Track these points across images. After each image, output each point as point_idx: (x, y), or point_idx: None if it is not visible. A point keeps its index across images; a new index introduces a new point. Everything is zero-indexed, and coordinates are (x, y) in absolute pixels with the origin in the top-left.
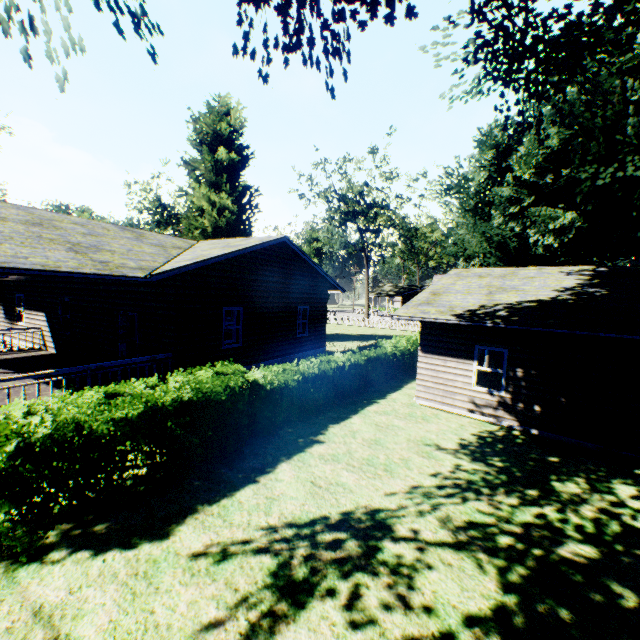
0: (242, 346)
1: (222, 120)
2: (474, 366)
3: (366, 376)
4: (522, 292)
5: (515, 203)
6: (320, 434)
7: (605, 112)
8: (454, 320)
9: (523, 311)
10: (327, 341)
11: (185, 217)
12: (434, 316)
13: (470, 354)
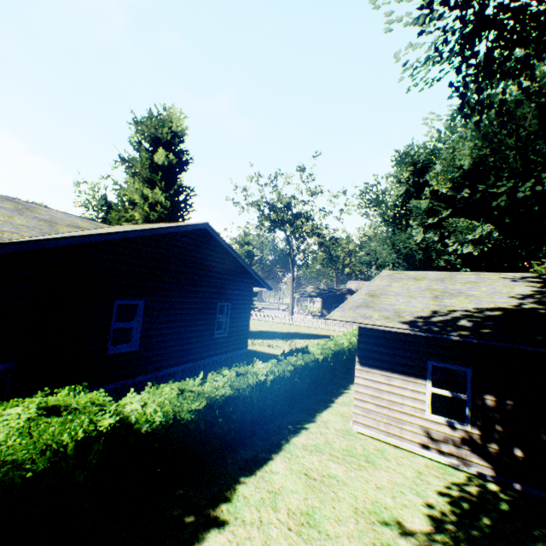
0: (139, 350)
1: (164, 125)
2: (427, 387)
3: (292, 390)
4: (474, 297)
5: (432, 215)
6: (223, 501)
7: (518, 134)
8: (406, 329)
9: (491, 321)
10: (252, 338)
11: (116, 208)
12: (379, 322)
13: (421, 371)
